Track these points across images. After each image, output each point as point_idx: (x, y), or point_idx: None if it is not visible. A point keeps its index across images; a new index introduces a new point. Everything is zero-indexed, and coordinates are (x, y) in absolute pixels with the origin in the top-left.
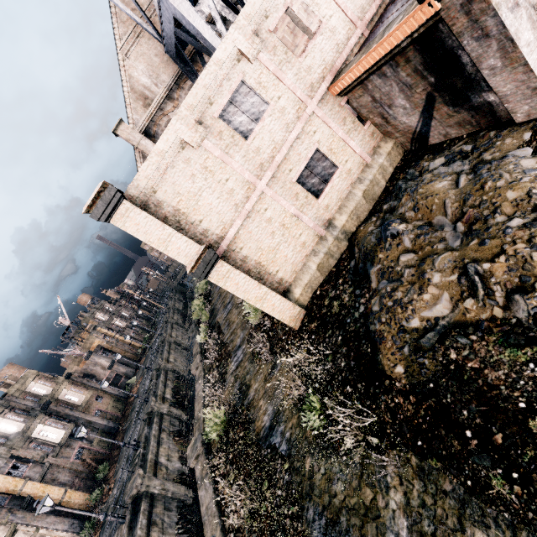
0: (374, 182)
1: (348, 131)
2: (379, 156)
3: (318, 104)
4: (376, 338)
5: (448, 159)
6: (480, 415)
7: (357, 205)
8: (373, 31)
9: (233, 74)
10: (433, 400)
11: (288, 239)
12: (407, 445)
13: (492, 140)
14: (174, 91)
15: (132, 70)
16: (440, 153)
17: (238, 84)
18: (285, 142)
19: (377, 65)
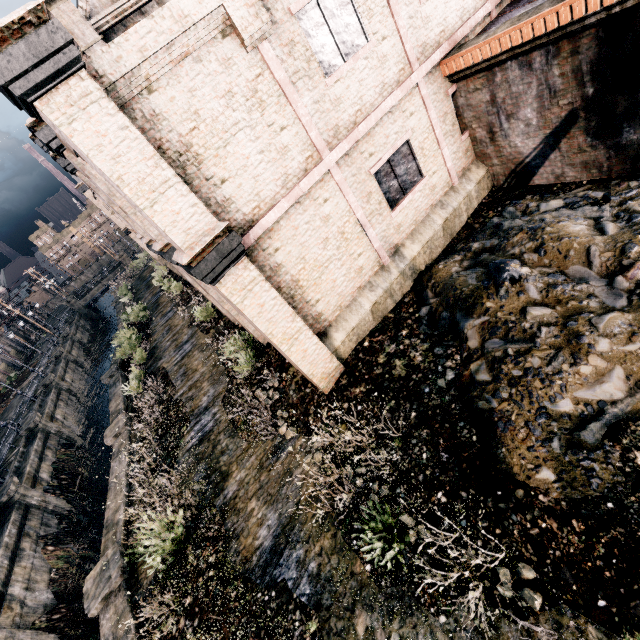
0: (457, 212)
1: (445, 133)
2: (468, 181)
3: (424, 77)
4: (497, 422)
5: (568, 203)
6: None
7: (433, 236)
8: (506, 14)
9: None
10: (619, 531)
11: (343, 256)
12: (574, 605)
13: (637, 190)
14: None
15: None
16: (552, 195)
17: None
18: (377, 108)
19: (532, 44)
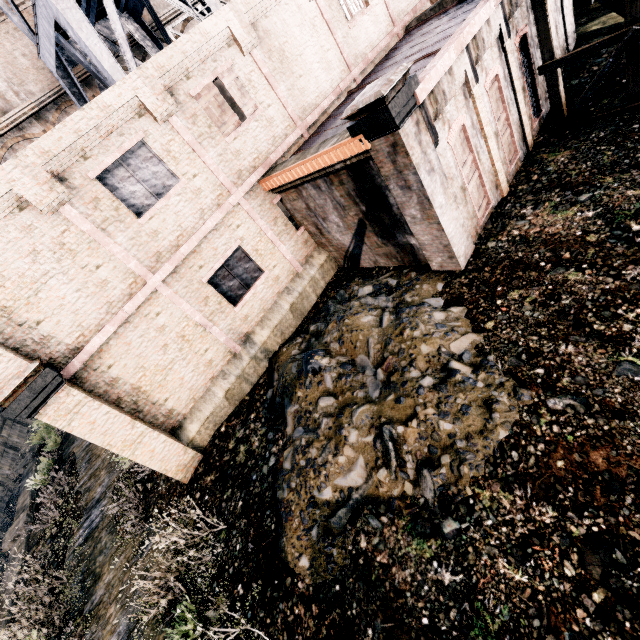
0: (304, 295)
1: (279, 233)
2: (312, 267)
3: (245, 195)
4: (282, 512)
5: (376, 289)
6: (385, 636)
7: (282, 320)
8: (313, 137)
9: (129, 129)
10: (338, 612)
11: (187, 355)
12: None
13: (413, 282)
14: (50, 111)
15: None
16: (370, 279)
17: (135, 144)
18: (197, 231)
19: (311, 176)
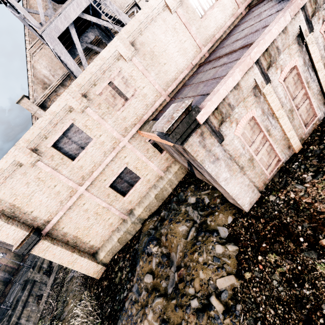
0: (164, 189)
1: (150, 156)
2: (169, 173)
3: (129, 140)
4: None
5: (197, 201)
6: None
7: (150, 203)
8: (171, 101)
9: (66, 119)
10: None
11: (99, 221)
12: None
13: (215, 208)
14: (67, 80)
15: (36, 64)
16: (197, 190)
17: (69, 126)
18: (102, 163)
19: None
